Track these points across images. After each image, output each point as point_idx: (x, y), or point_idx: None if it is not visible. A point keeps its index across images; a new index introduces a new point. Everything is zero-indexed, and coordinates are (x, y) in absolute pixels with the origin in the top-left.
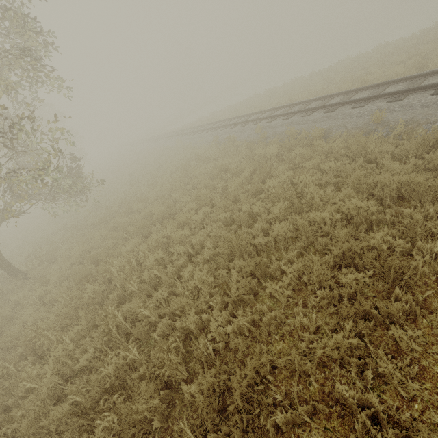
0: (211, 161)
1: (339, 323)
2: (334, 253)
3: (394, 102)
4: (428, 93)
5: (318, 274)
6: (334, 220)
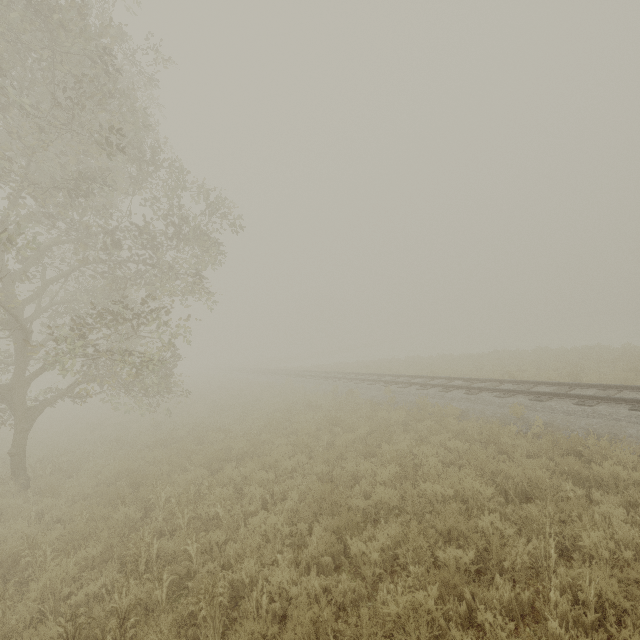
0: (322, 410)
1: (425, 599)
2: (438, 528)
3: (537, 402)
4: (571, 402)
5: (415, 546)
6: (447, 498)
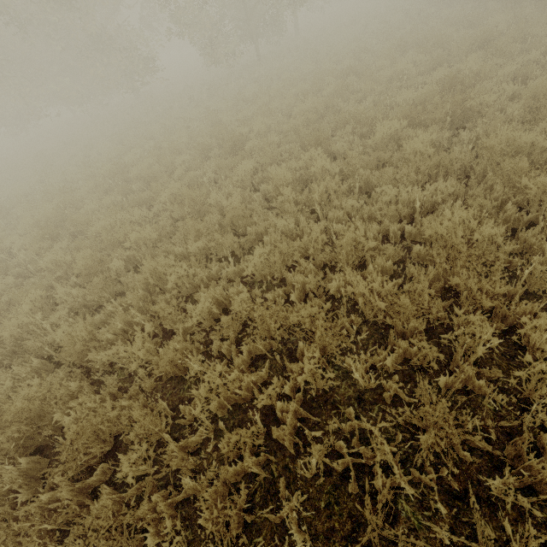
0: None
1: None
2: None
3: None
4: None
5: None
6: None
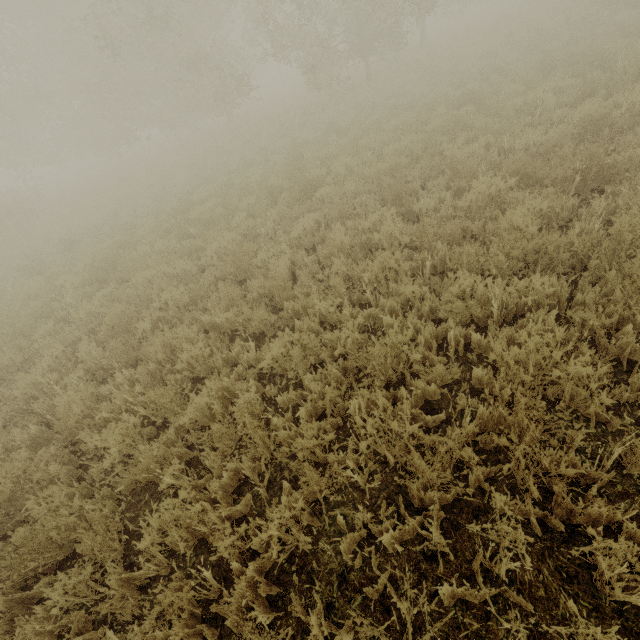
0: None
1: None
2: None
3: None
4: None
5: None
6: None
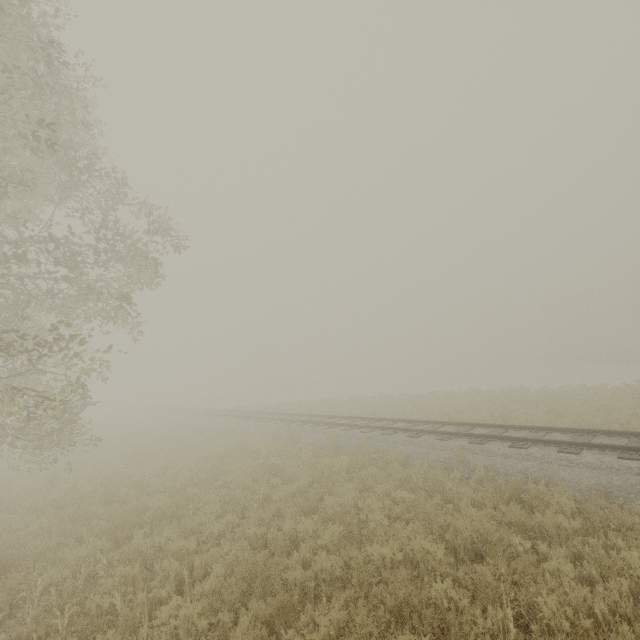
0: (260, 457)
1: None
2: (387, 604)
3: (476, 445)
4: (506, 444)
5: (363, 633)
6: (396, 562)
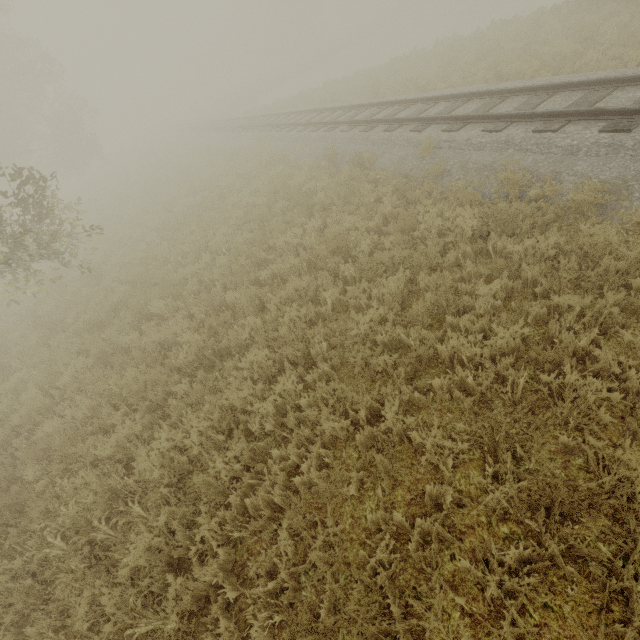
0: (316, 213)
1: None
2: None
3: None
4: None
5: None
6: None
